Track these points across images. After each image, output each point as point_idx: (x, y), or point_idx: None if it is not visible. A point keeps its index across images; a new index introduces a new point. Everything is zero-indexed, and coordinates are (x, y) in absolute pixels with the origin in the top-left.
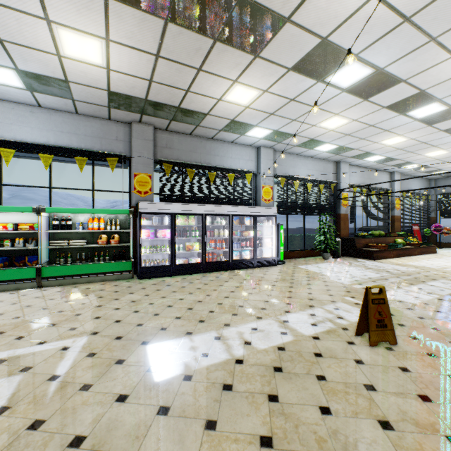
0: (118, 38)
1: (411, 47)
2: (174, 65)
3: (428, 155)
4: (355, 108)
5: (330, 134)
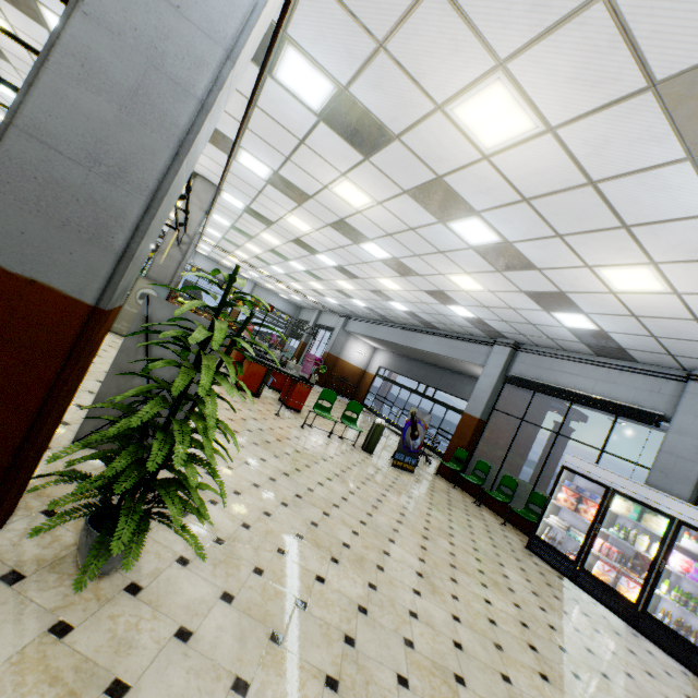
0: None
1: None
2: None
3: (227, 263)
4: None
5: None
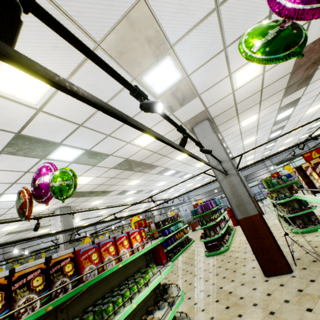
0: (2, 238)
1: (85, 216)
2: (19, 235)
3: (124, 214)
4: (84, 220)
5: (83, 223)
